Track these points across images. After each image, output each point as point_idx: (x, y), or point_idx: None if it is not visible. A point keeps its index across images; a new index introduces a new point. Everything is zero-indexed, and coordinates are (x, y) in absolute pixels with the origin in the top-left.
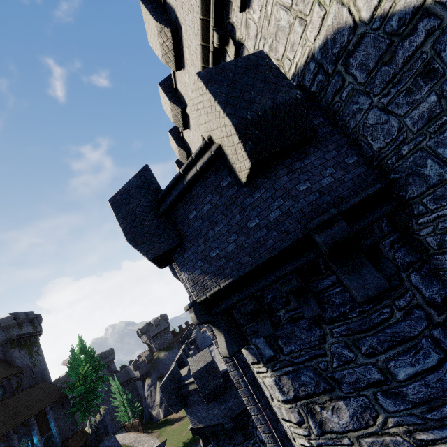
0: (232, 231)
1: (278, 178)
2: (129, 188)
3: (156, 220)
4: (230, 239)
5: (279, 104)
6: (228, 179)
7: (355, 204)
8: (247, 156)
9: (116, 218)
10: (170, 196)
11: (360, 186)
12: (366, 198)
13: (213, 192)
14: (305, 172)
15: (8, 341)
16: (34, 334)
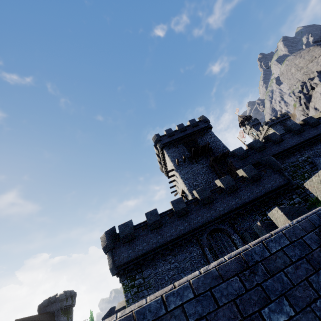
0: None
1: None
2: (106, 315)
3: None
4: None
5: None
6: None
7: None
8: None
9: None
10: None
11: None
12: None
13: None
14: None
15: (60, 309)
16: (71, 306)
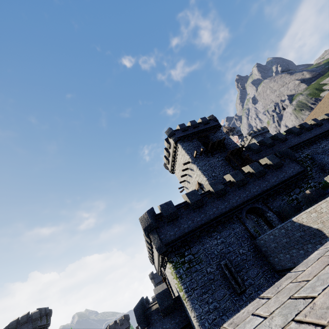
0: (160, 326)
1: (168, 318)
2: (138, 305)
3: (144, 316)
4: (160, 328)
5: (169, 304)
6: (160, 313)
7: (182, 327)
8: (162, 316)
9: (135, 315)
10: (147, 311)
11: (184, 322)
12: (184, 326)
13: (157, 314)
14: (174, 317)
15: None
16: (46, 326)
